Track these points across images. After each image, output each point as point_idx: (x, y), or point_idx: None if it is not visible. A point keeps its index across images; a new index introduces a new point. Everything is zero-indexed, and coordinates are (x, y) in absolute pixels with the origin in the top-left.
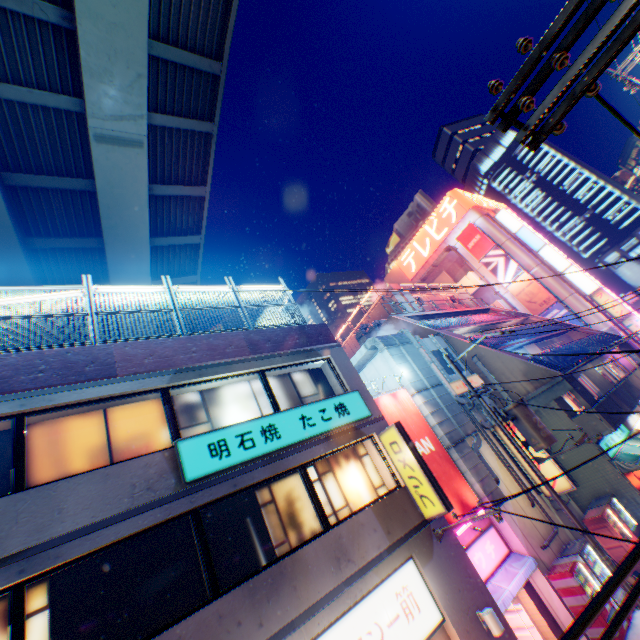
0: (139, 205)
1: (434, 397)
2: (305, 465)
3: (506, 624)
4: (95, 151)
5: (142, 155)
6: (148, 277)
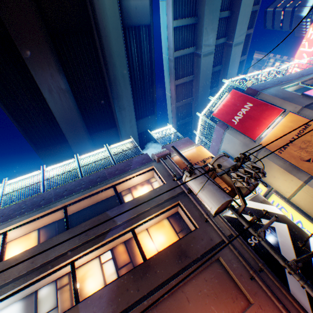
0: (236, 66)
1: None
2: None
3: None
4: (232, 51)
5: (241, 47)
6: None
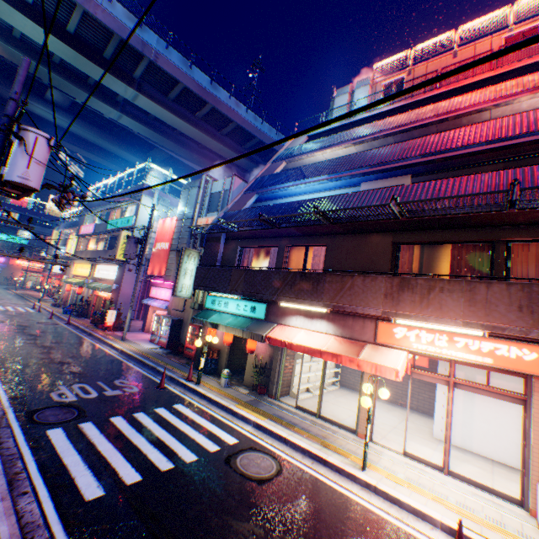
0: (166, 113)
1: (182, 225)
2: (120, 234)
3: (120, 292)
4: (138, 105)
5: (143, 98)
6: (205, 137)
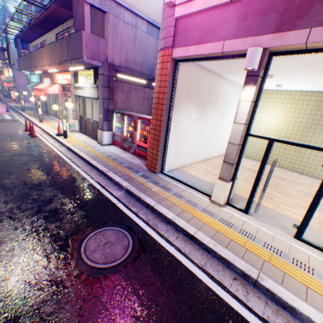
0: None
1: None
2: None
3: (17, 83)
4: None
5: None
6: None
